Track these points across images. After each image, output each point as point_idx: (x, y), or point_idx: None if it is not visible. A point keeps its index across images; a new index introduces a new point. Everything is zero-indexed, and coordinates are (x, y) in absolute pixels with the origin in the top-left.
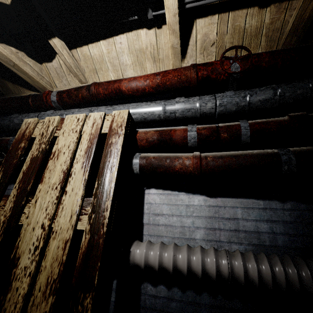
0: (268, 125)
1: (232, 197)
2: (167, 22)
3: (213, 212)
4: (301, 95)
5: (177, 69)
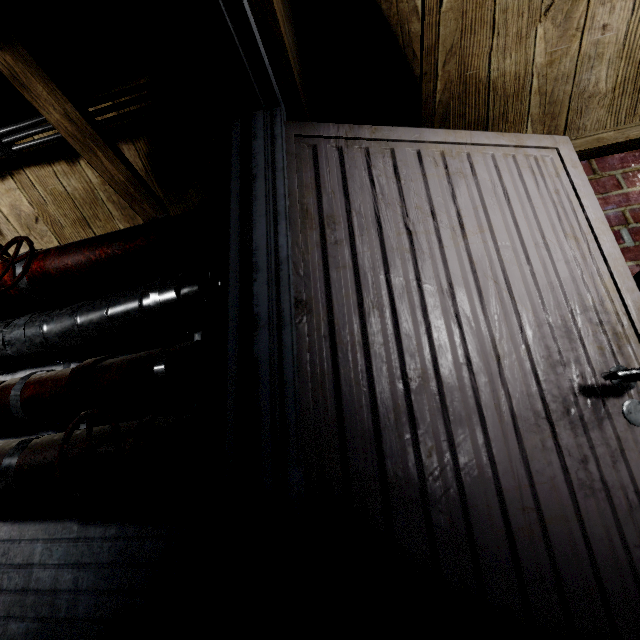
0: (43, 388)
1: (36, 519)
2: None
3: (0, 554)
4: (102, 324)
5: None
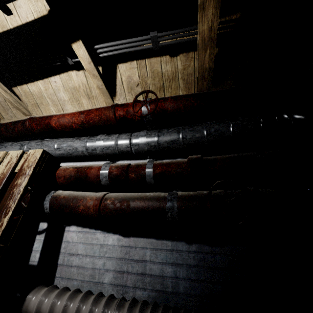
0: (168, 168)
1: (143, 237)
2: (85, 68)
3: (124, 253)
4: (200, 138)
5: (99, 109)
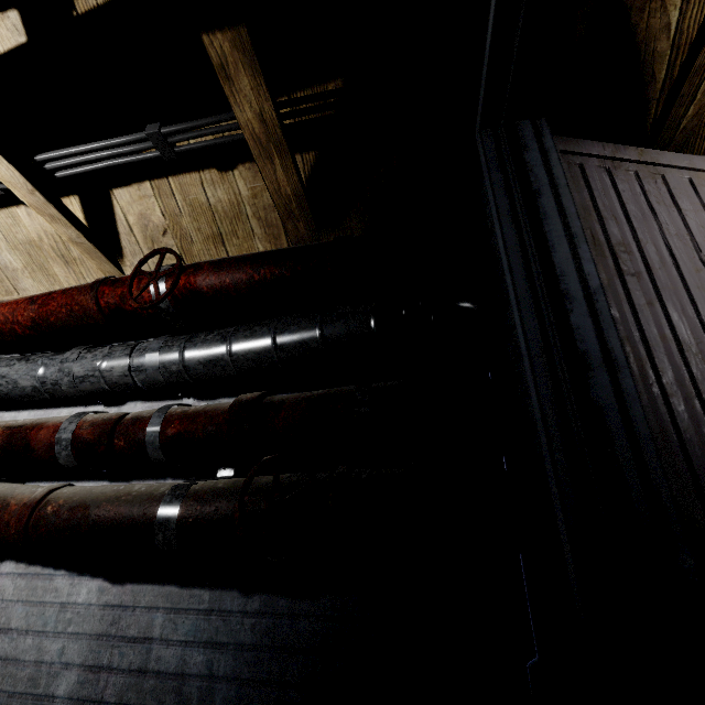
0: (190, 424)
1: (154, 583)
2: (28, 203)
3: (108, 622)
4: (264, 354)
5: (69, 291)
